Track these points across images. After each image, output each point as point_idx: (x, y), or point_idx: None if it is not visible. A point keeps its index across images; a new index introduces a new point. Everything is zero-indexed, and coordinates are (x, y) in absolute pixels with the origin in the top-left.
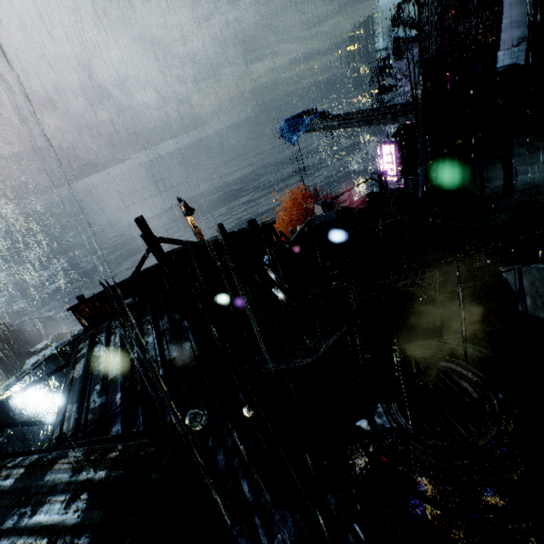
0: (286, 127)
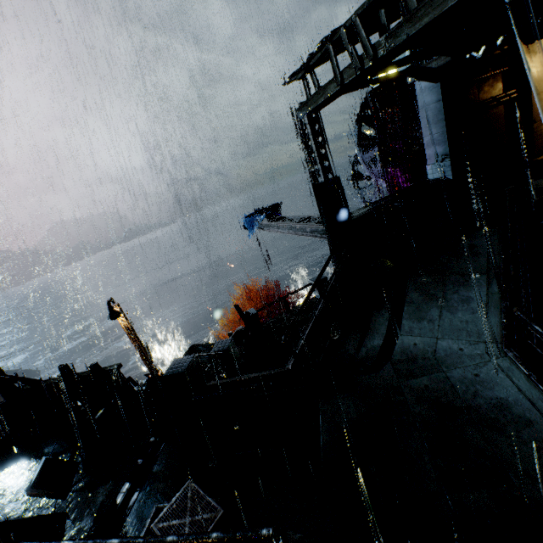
0: (246, 223)
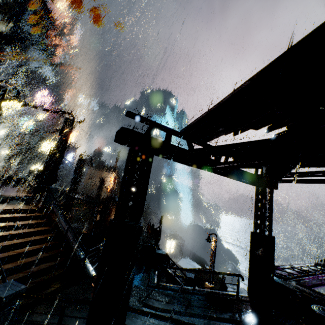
0: None
